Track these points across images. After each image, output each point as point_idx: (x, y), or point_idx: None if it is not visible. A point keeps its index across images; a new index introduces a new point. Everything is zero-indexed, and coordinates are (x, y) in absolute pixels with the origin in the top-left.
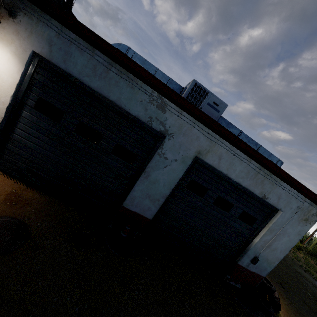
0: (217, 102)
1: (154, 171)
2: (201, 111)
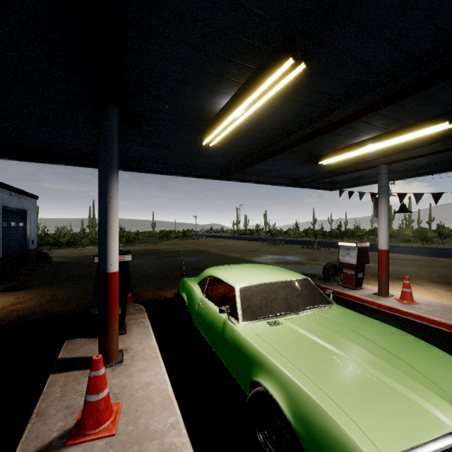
0: None
1: None
2: None
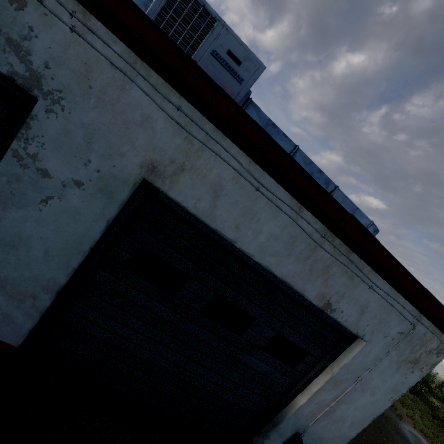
0: (239, 53)
1: (7, 209)
2: (149, 20)
